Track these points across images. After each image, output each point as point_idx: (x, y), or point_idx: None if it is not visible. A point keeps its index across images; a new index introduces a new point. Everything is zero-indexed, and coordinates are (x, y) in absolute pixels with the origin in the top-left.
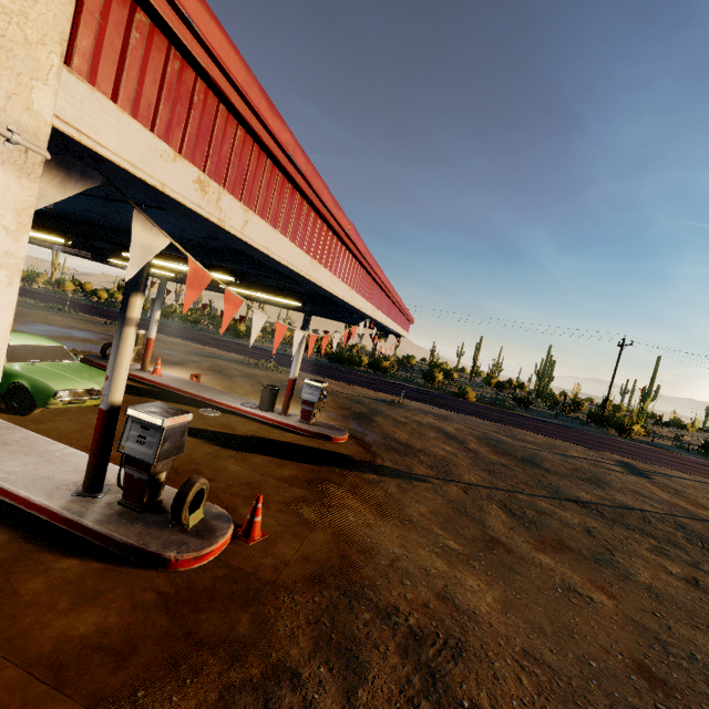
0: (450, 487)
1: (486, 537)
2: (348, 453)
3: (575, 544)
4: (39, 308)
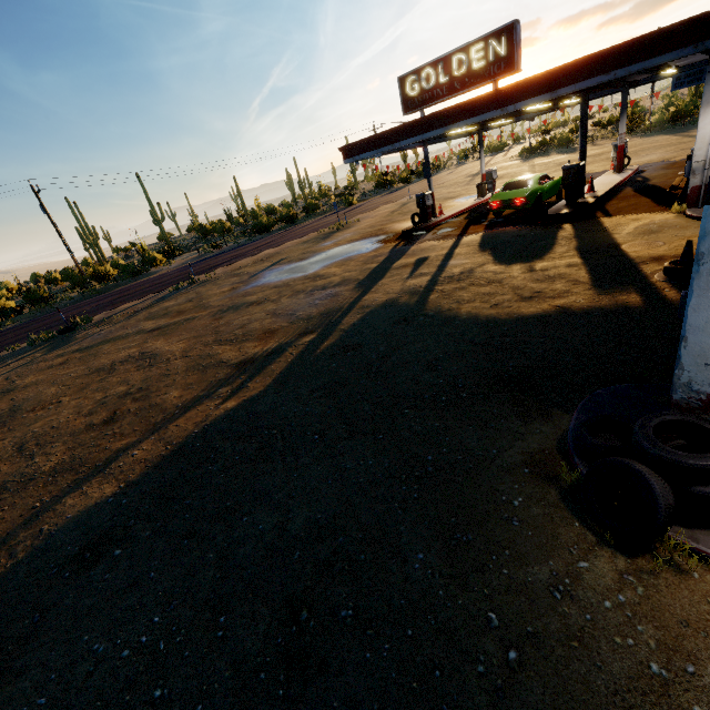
0: None
1: None
2: None
3: None
4: (67, 338)
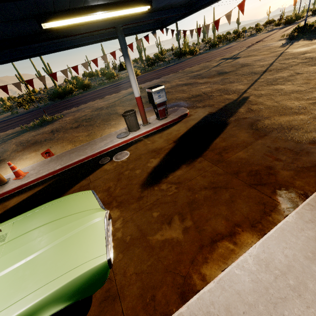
0: (254, 93)
1: (314, 92)
2: (206, 113)
3: (311, 77)
4: None
